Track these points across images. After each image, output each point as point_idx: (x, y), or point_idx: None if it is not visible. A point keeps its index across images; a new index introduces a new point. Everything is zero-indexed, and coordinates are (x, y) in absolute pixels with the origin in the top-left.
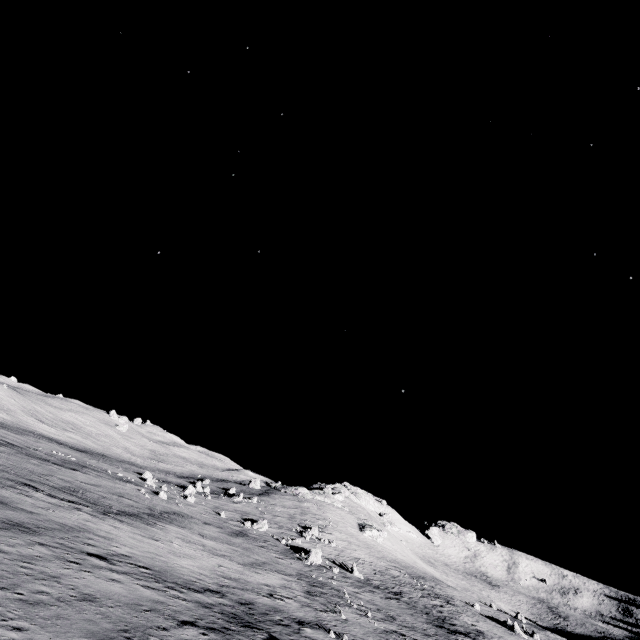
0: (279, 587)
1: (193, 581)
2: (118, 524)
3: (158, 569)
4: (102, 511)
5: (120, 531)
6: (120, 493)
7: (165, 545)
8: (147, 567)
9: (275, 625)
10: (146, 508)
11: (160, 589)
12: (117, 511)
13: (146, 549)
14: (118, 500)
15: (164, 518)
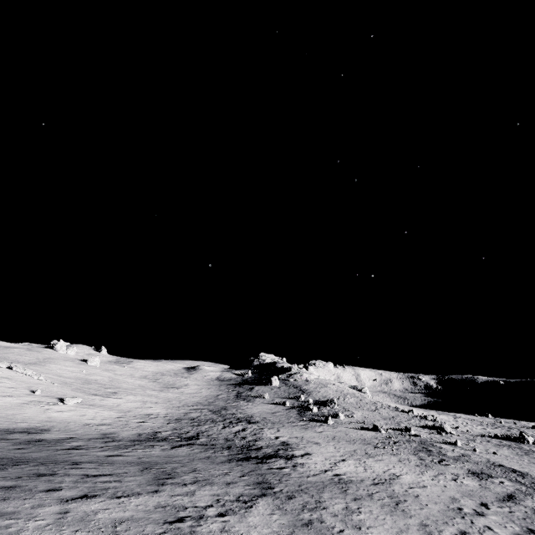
0: None
1: None
2: None
3: None
4: None
5: None
6: None
7: None
8: None
9: None
10: None
11: None
12: None
13: None
14: None
15: None
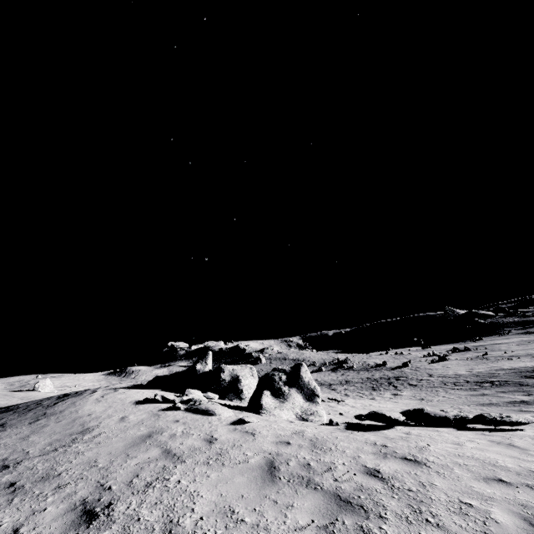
0: None
1: None
2: None
3: None
4: None
5: None
6: None
7: None
8: None
9: None
10: None
11: None
12: None
13: None
14: None
15: None
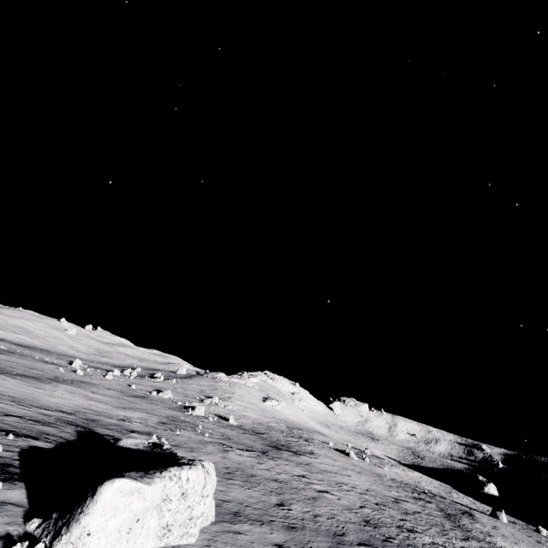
0: (136, 418)
1: (51, 407)
2: (9, 379)
3: (21, 398)
4: (0, 372)
5: (6, 381)
6: (34, 367)
7: (46, 392)
8: (11, 396)
9: (105, 429)
10: (52, 376)
11: (10, 404)
12: (17, 374)
13: (22, 391)
14: (26, 370)
15: (65, 382)
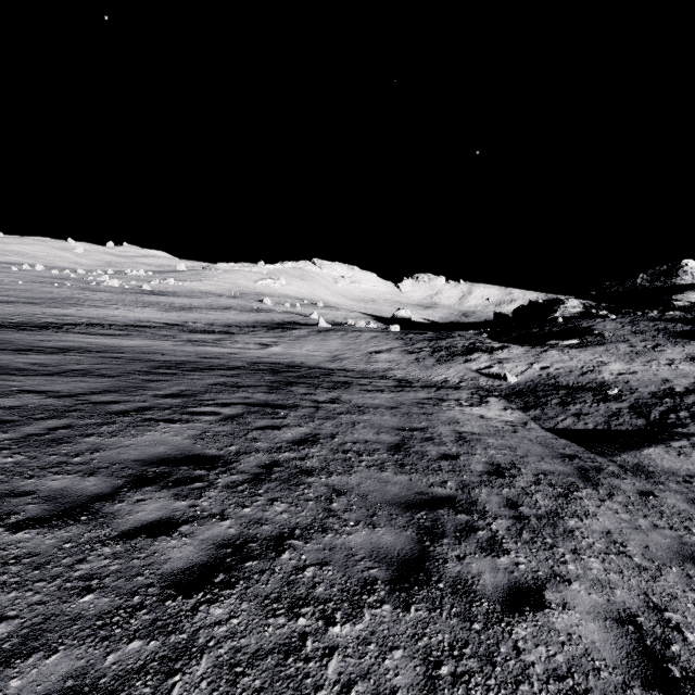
0: None
1: None
2: None
3: None
4: None
5: None
6: None
7: None
8: None
9: None
10: None
11: None
12: None
13: None
14: None
15: None
